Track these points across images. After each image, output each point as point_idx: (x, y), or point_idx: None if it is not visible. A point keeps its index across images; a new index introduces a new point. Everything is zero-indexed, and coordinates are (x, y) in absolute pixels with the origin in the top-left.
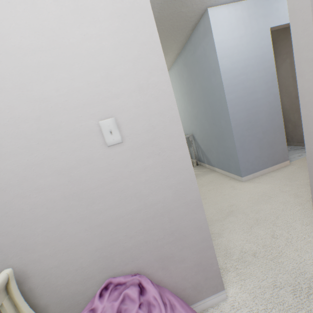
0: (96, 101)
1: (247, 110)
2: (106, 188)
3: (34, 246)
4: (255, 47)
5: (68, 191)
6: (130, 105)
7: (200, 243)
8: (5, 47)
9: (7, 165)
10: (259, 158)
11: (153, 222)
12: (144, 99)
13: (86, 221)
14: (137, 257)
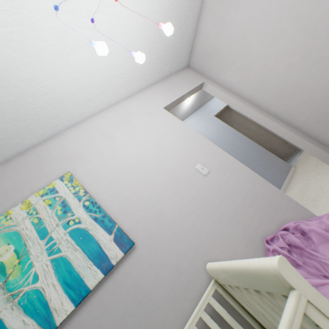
0: (188, 161)
1: (239, 153)
2: (218, 196)
3: (207, 251)
4: (214, 126)
5: (203, 207)
6: (201, 156)
7: (289, 204)
8: (145, 158)
9: (169, 206)
10: (274, 175)
11: (255, 204)
12: (204, 151)
13: (223, 220)
14: (266, 230)
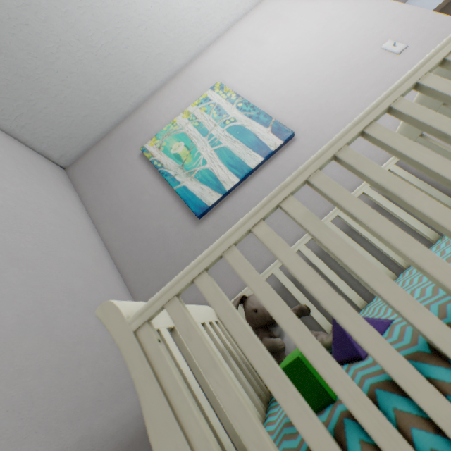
0: (369, 42)
1: None
2: None
3: None
4: None
5: None
6: (393, 31)
7: None
8: (304, 54)
9: (337, 98)
10: None
11: None
12: (400, 23)
13: None
14: None
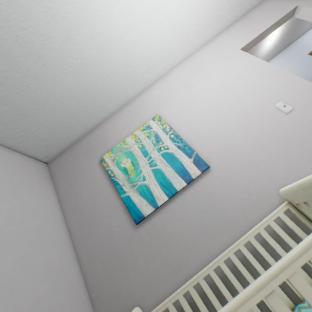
0: (266, 100)
1: None
2: (302, 134)
3: (282, 181)
4: (306, 67)
5: (280, 143)
6: (284, 93)
7: None
8: (219, 101)
9: (242, 141)
10: None
11: None
12: (289, 88)
13: (305, 156)
14: None
